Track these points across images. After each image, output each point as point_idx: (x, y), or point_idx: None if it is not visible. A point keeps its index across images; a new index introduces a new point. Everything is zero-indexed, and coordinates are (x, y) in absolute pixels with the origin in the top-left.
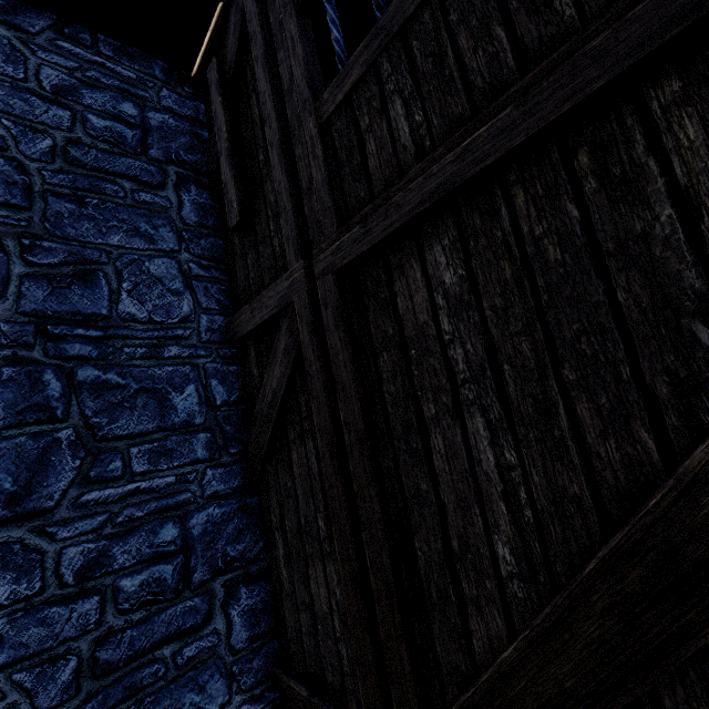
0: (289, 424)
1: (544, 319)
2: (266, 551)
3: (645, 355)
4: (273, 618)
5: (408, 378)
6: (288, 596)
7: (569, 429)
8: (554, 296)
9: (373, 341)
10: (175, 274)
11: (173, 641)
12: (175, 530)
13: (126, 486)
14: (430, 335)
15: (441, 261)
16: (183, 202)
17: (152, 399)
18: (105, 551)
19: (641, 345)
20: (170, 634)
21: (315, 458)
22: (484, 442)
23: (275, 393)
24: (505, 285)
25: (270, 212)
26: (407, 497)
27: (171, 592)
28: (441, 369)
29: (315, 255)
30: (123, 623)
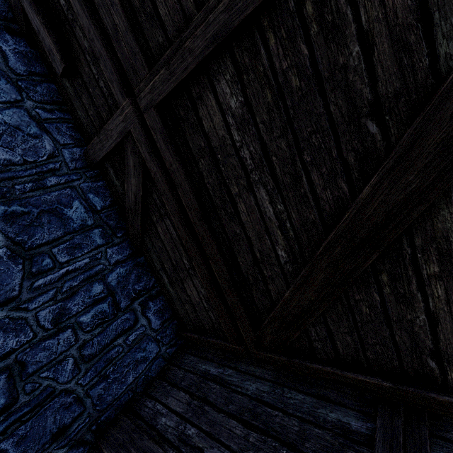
0: (151, 212)
1: (292, 126)
2: (157, 282)
3: (344, 142)
4: (171, 311)
5: (219, 173)
6: (176, 299)
7: (308, 188)
8: (297, 111)
9: (193, 152)
10: (28, 120)
11: (121, 336)
12: (101, 286)
13: (60, 271)
14: (228, 144)
15: (227, 92)
16: (5, 52)
17: (52, 216)
18: (63, 307)
19: (342, 136)
20: (118, 333)
21: (172, 228)
22: (266, 202)
23: (136, 196)
24: (268, 106)
25: (88, 56)
26: (230, 239)
27: (111, 315)
28: (237, 165)
29: (136, 93)
30: (90, 336)
